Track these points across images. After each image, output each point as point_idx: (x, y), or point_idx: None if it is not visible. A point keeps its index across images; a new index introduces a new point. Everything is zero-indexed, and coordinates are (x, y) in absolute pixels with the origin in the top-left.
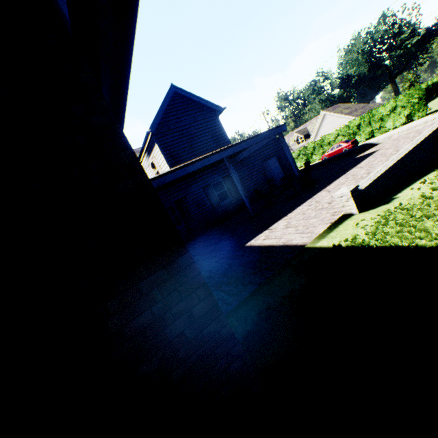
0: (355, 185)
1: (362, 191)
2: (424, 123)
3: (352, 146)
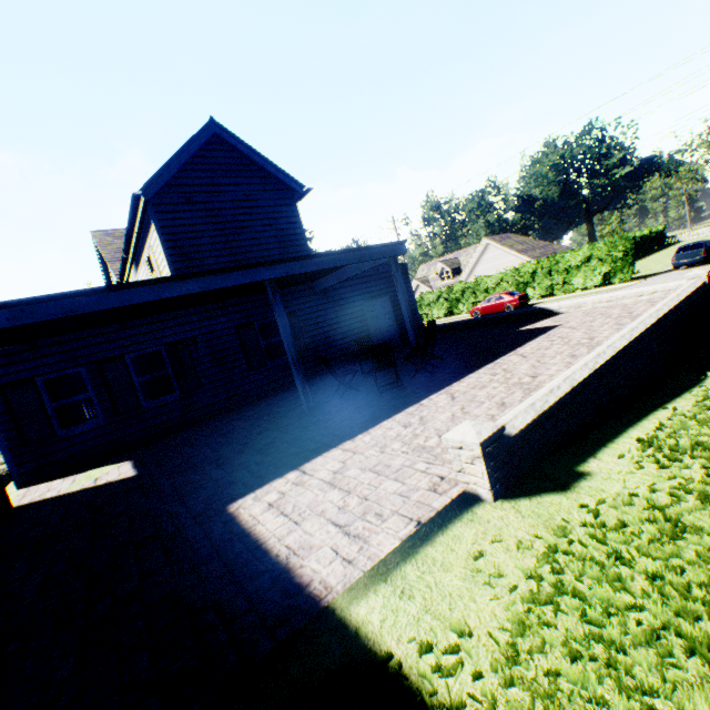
0: (497, 427)
1: (511, 440)
2: (637, 296)
3: (519, 302)
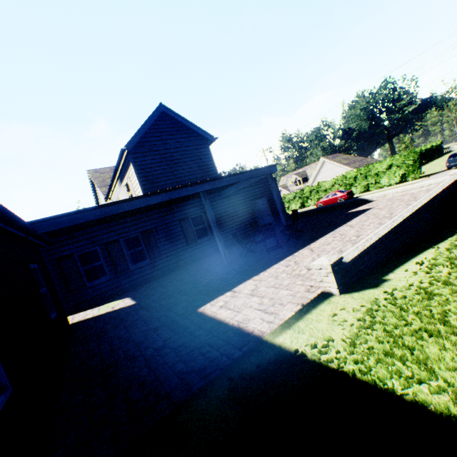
0: (338, 257)
1: (346, 264)
2: (419, 187)
3: (347, 196)
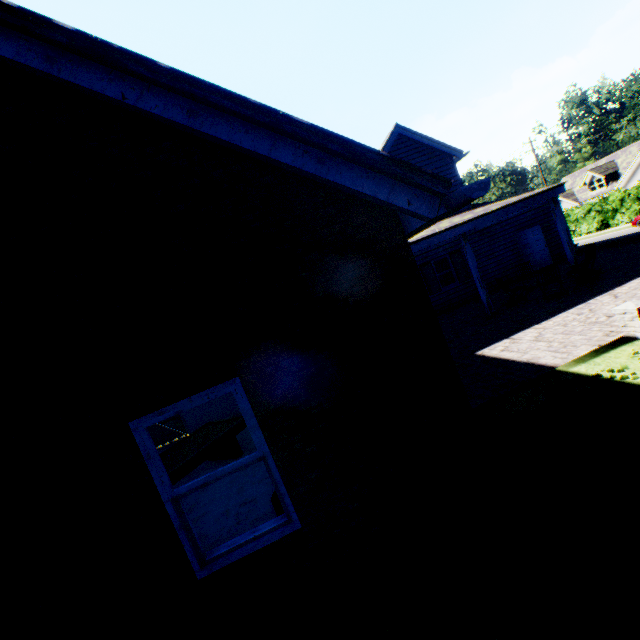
0: None
1: None
2: None
3: None
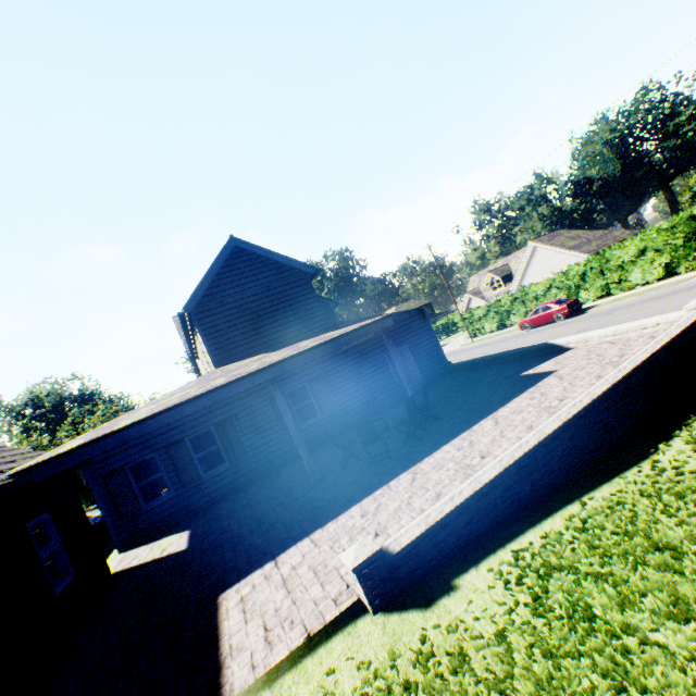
0: (372, 551)
1: (394, 557)
2: (641, 328)
3: (568, 310)
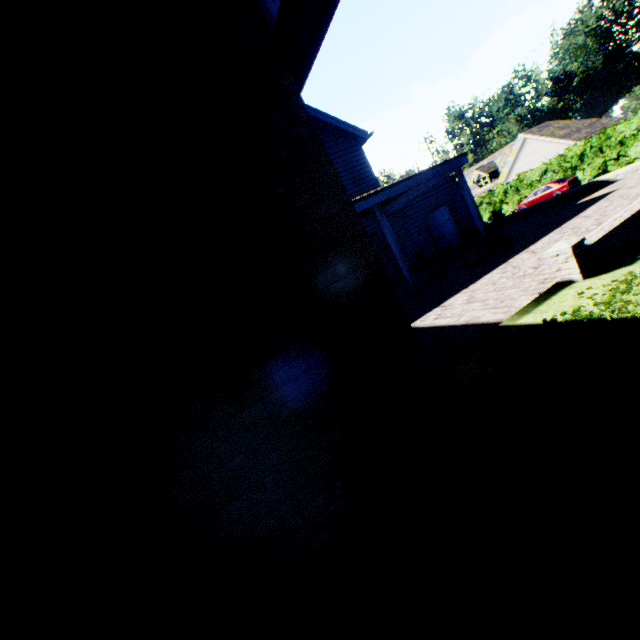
0: (579, 239)
1: (589, 247)
2: None
3: (568, 187)
